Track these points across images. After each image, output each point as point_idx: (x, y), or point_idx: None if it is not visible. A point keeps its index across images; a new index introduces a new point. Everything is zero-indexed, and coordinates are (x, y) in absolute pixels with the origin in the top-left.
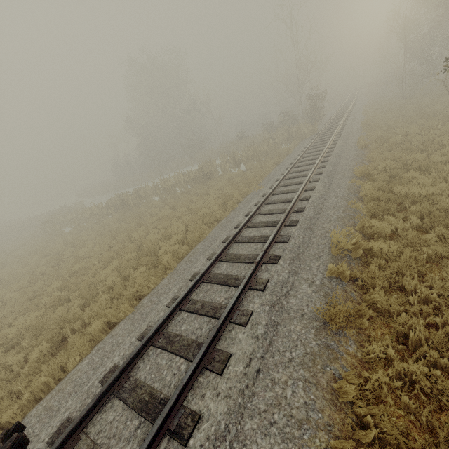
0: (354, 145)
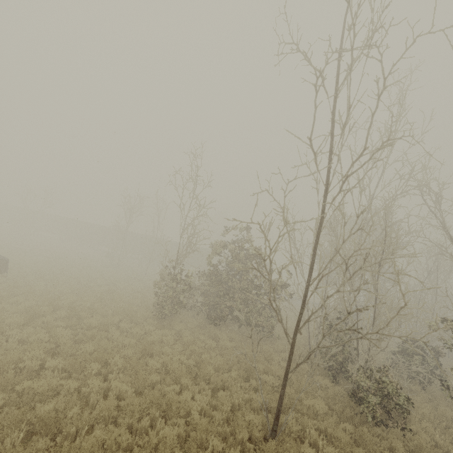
0: None
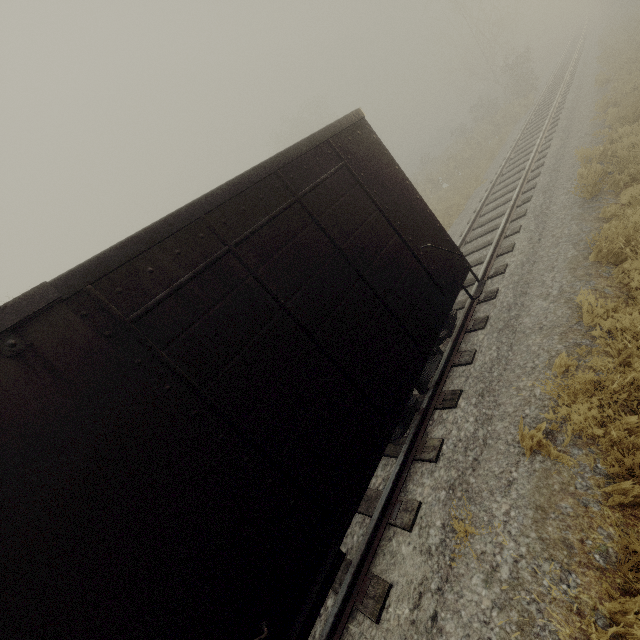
0: (592, 88)
